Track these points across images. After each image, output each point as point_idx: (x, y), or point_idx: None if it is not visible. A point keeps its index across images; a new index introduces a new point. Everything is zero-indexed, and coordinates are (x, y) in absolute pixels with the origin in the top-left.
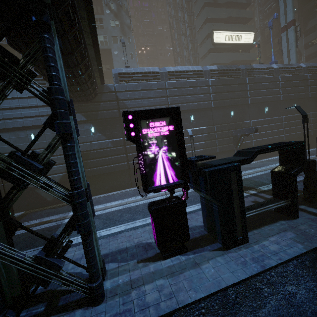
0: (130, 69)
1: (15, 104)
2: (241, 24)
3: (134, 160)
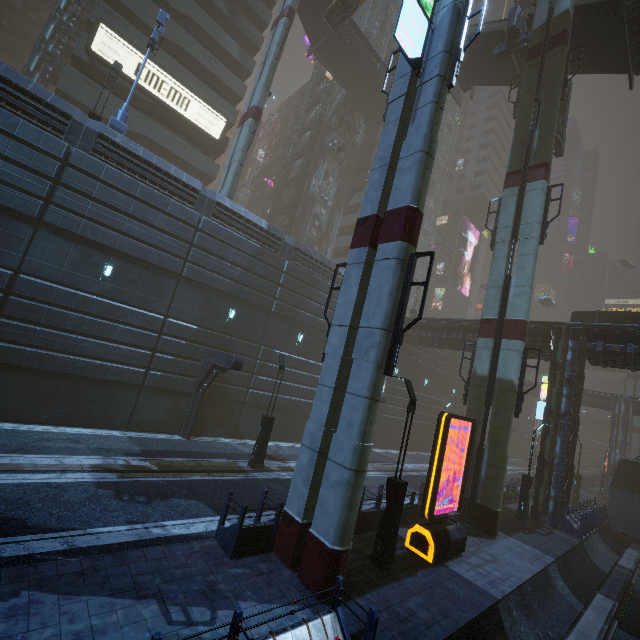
0: None
1: None
2: (220, 95)
3: None
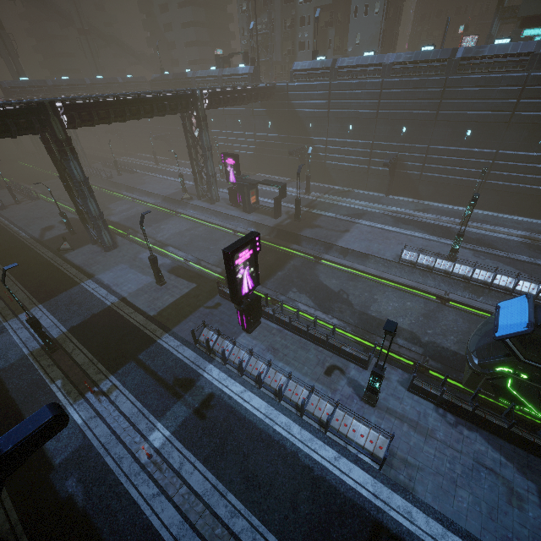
0: (305, 64)
1: None
2: None
3: (293, 157)
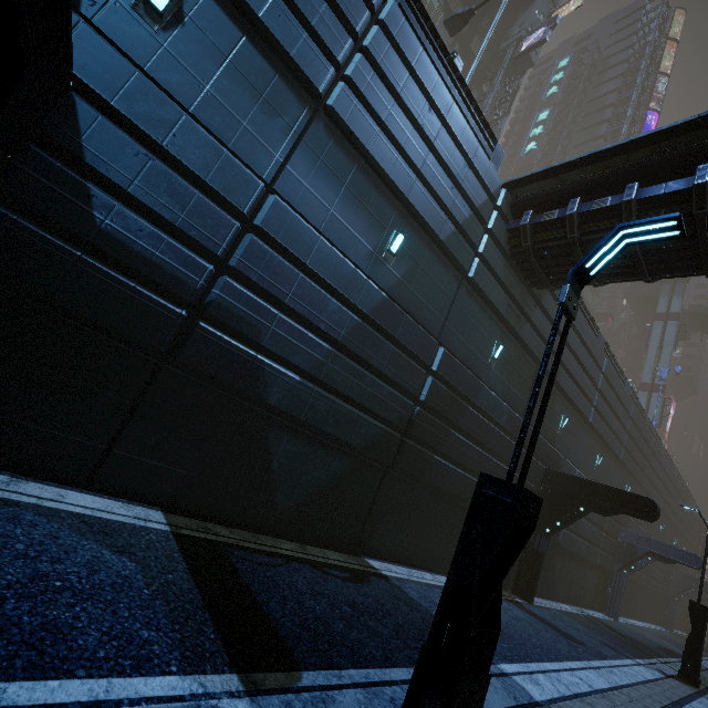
0: None
1: (428, 124)
2: None
3: None
